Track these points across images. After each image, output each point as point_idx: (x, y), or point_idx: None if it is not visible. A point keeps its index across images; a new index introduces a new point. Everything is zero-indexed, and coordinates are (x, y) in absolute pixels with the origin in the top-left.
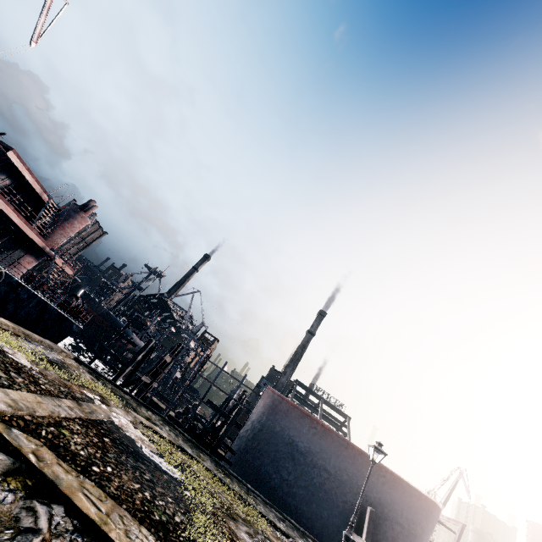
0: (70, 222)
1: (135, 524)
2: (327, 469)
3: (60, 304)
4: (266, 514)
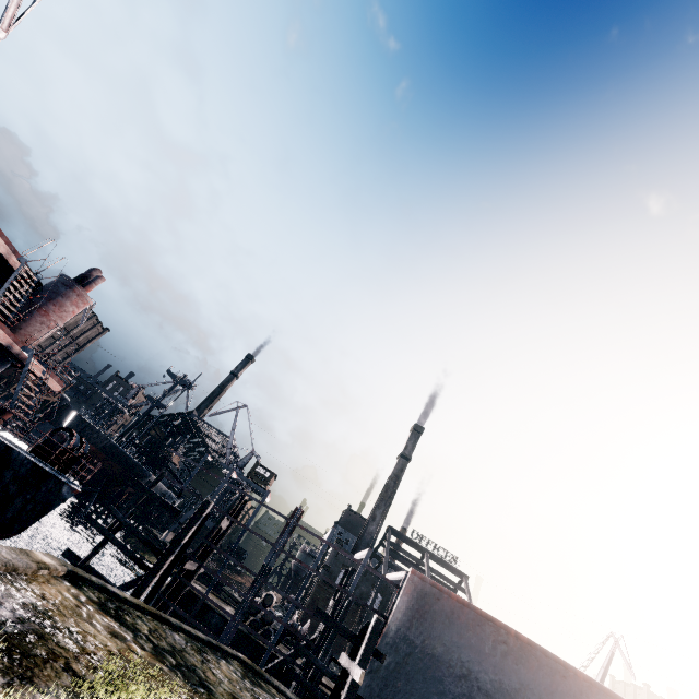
0: (58, 303)
1: None
2: None
3: (37, 447)
4: None
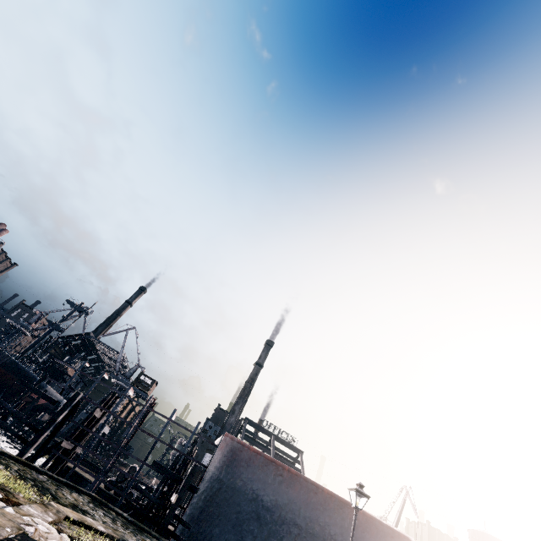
0: None
1: None
2: (297, 523)
3: None
4: None
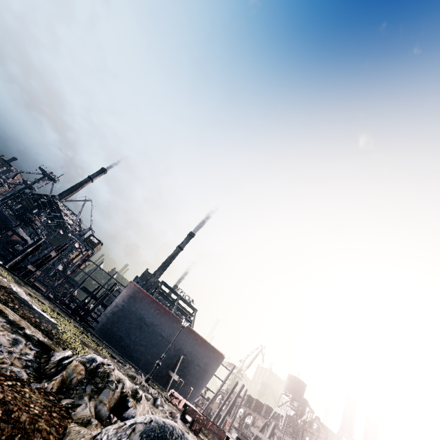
0: None
1: (32, 327)
2: (162, 335)
3: None
4: (111, 353)
